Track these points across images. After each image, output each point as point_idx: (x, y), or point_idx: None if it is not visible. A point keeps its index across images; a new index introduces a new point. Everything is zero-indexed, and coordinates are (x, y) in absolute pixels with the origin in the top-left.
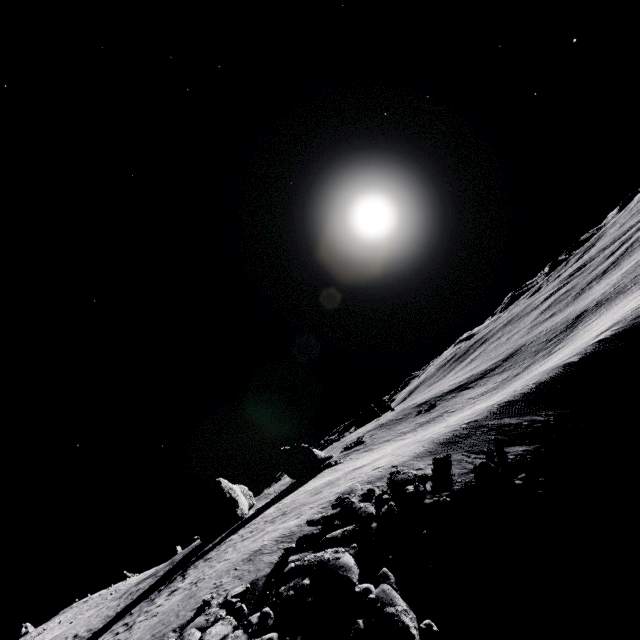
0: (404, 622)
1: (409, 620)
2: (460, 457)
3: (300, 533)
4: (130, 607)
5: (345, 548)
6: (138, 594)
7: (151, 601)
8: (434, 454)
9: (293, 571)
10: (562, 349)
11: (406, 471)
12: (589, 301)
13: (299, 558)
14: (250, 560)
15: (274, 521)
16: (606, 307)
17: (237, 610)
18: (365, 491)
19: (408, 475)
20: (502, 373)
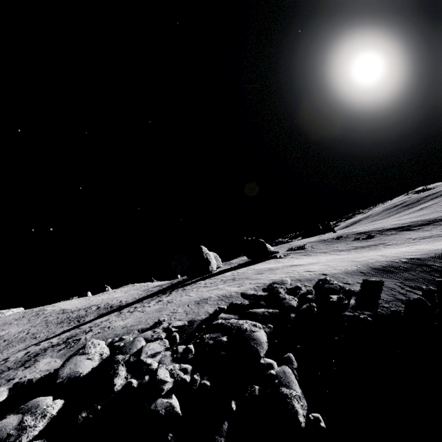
0: (294, 407)
1: (299, 406)
2: (392, 286)
3: (236, 298)
4: (144, 298)
5: (262, 325)
6: (150, 293)
7: (150, 300)
8: (365, 275)
9: (218, 326)
10: None
11: (334, 282)
12: None
13: (227, 317)
14: (198, 304)
15: (226, 282)
16: None
17: (172, 337)
18: (293, 287)
19: (335, 286)
20: None
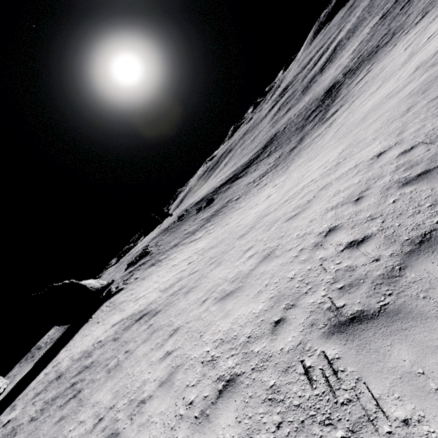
0: None
1: None
2: None
3: None
4: None
5: None
6: None
7: None
8: None
9: None
10: (347, 105)
11: None
12: (330, 80)
13: None
14: None
15: None
16: (369, 64)
17: None
18: None
19: None
20: (270, 155)
